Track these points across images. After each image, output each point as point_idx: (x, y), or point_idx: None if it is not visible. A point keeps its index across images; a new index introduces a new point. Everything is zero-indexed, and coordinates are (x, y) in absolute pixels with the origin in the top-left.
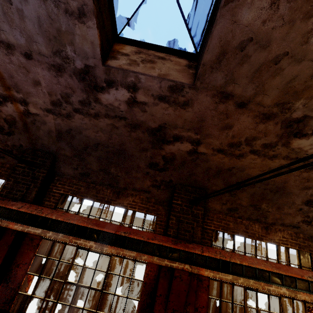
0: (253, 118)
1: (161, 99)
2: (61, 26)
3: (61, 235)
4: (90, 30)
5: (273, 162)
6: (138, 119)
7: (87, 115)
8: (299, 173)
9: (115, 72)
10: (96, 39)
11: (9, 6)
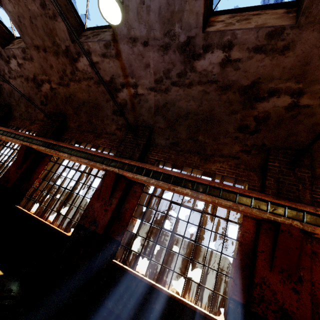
0: None
1: (256, 51)
2: (175, 8)
3: (161, 183)
4: (197, 2)
5: None
6: (229, 79)
7: (182, 86)
8: None
9: (213, 35)
10: (200, 9)
11: (142, 6)
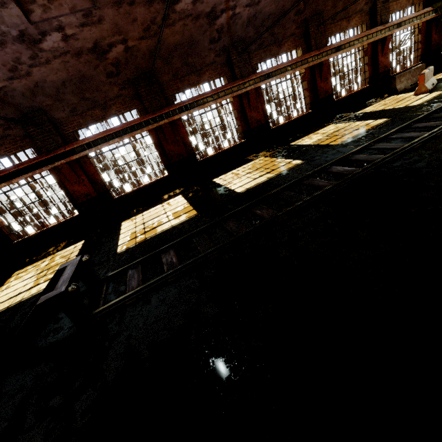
0: None
1: None
2: None
3: (278, 76)
4: None
5: None
6: None
7: None
8: None
9: None
10: None
11: None
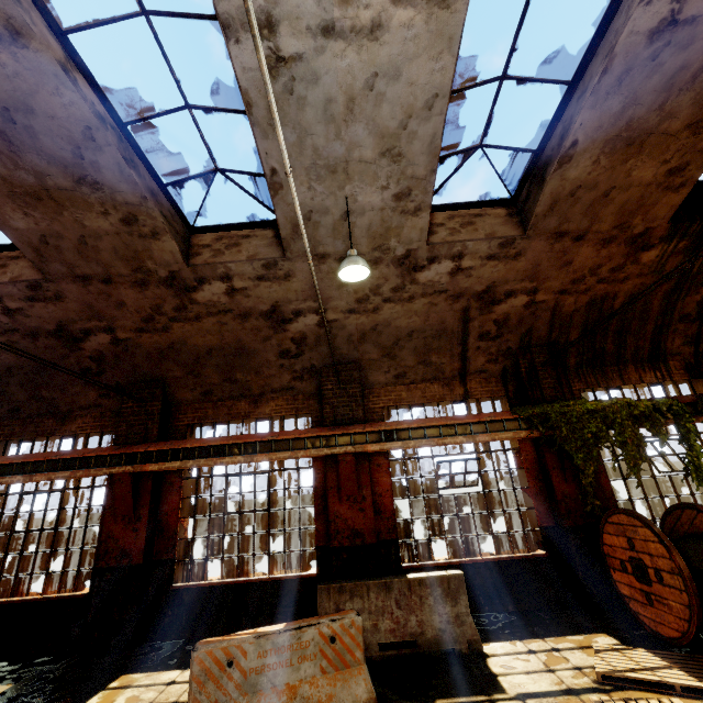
0: (132, 289)
1: (32, 300)
2: None
3: None
4: None
5: (204, 323)
6: (30, 326)
7: None
8: (241, 326)
9: None
10: None
11: None
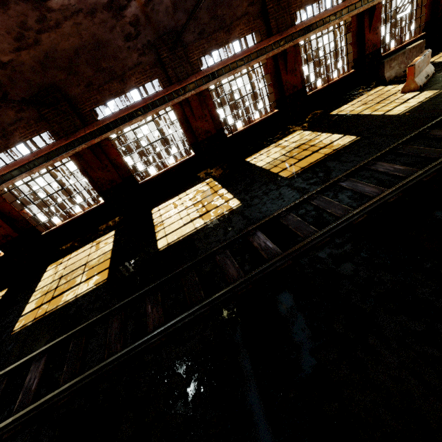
0: None
1: None
2: None
3: (227, 75)
4: None
5: None
6: None
7: None
8: None
9: None
10: None
11: None
